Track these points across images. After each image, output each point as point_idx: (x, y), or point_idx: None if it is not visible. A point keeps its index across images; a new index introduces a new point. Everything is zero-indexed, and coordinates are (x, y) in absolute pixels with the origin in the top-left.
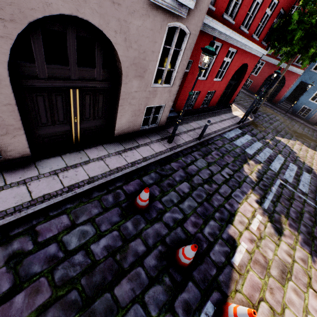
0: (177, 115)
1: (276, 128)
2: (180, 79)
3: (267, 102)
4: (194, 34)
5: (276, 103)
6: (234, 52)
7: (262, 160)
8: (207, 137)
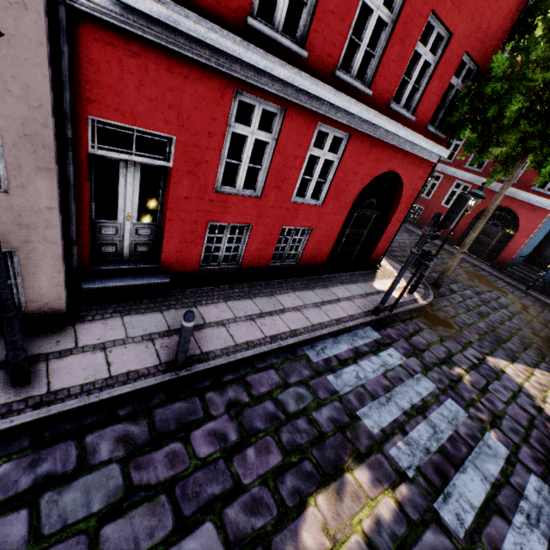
0: (167, 281)
1: (496, 327)
2: (43, 168)
3: (483, 262)
4: (13, 2)
5: (503, 266)
6: (343, 138)
7: (413, 464)
8: (224, 360)
